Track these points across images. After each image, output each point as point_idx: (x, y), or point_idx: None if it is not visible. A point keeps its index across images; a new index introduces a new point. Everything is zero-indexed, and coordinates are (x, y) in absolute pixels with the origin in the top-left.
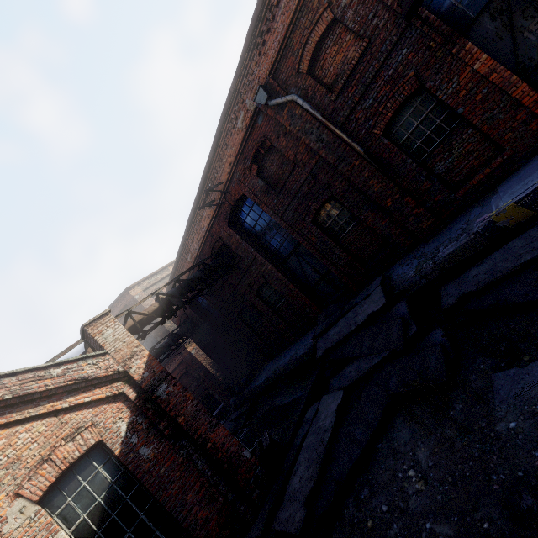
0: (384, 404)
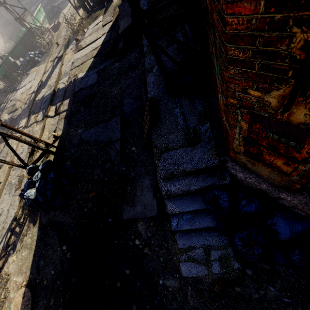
0: (44, 5)
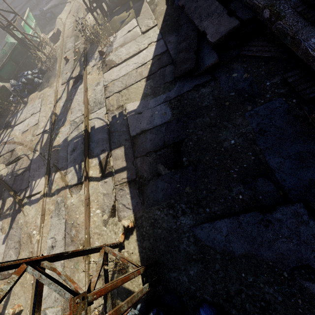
0: None
